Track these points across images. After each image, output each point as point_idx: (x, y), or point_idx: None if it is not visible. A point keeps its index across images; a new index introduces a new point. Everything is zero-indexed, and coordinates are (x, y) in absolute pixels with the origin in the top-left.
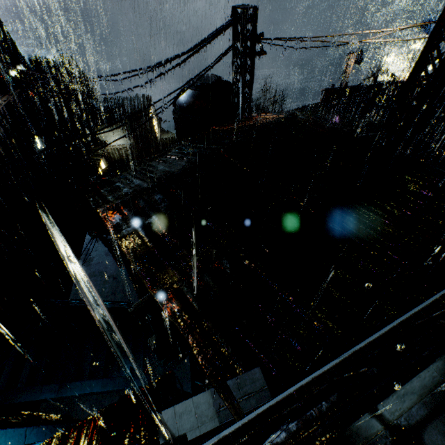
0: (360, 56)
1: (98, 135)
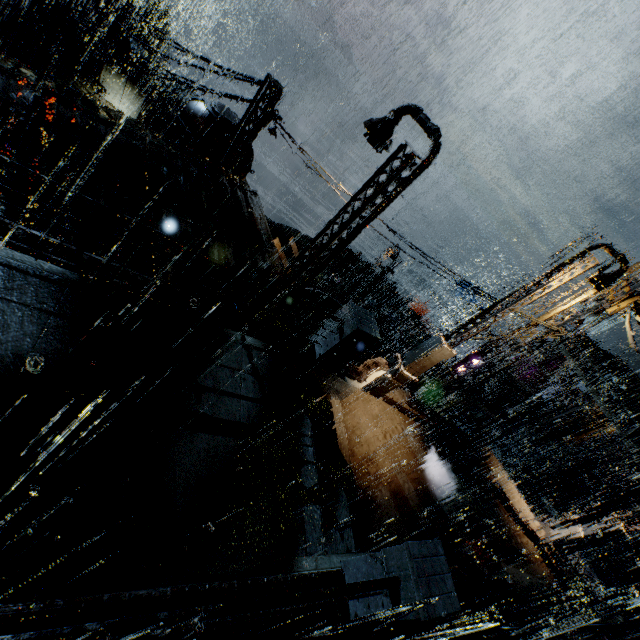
0: (397, 254)
1: (101, 75)
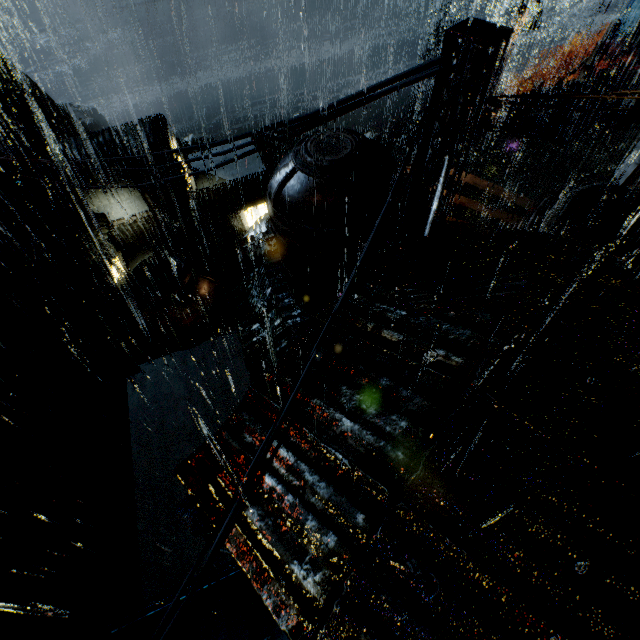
0: (539, 15)
1: (90, 207)
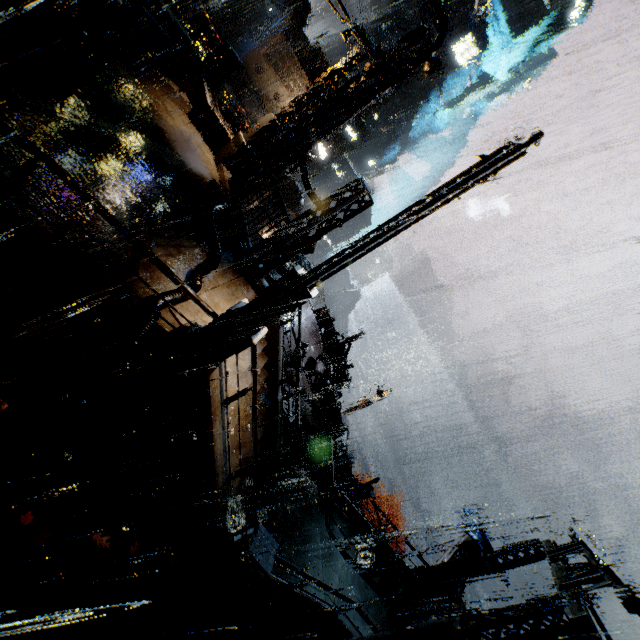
0: (383, 390)
1: None
